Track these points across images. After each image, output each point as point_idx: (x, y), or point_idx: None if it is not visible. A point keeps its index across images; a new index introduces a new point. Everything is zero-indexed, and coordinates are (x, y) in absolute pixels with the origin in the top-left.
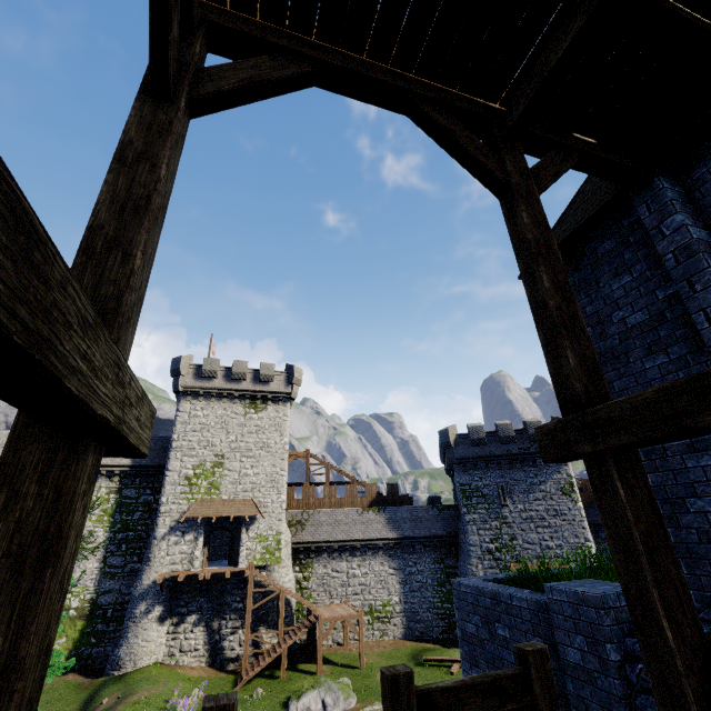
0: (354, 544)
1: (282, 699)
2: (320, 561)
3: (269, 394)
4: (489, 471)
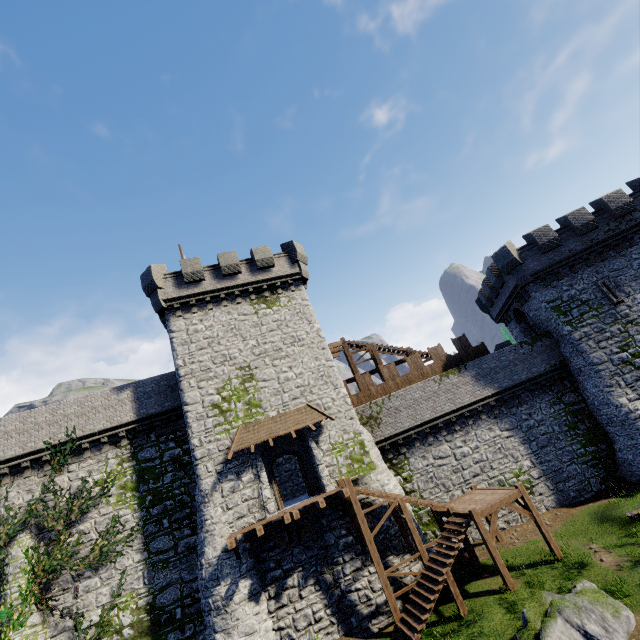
0: (447, 420)
1: None
2: (415, 454)
3: (275, 281)
4: (577, 274)
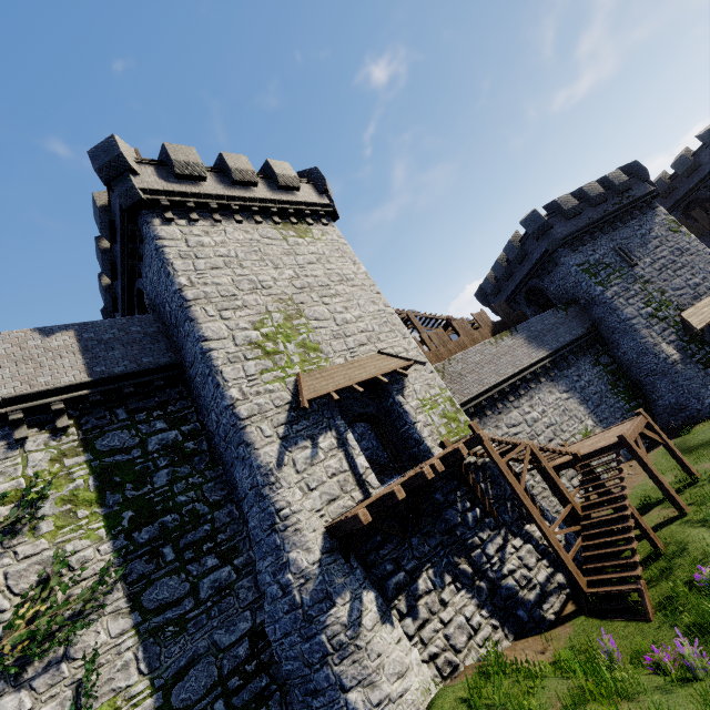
0: (510, 385)
1: None
2: (487, 424)
3: (304, 207)
4: (597, 241)
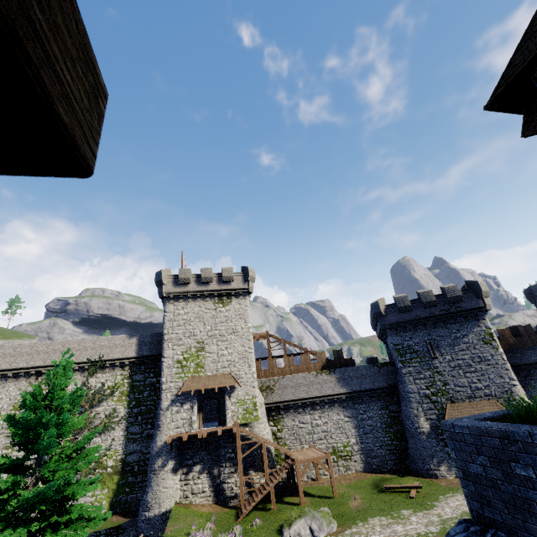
0: (314, 401)
1: (276, 527)
2: (288, 416)
3: (231, 291)
4: (417, 331)
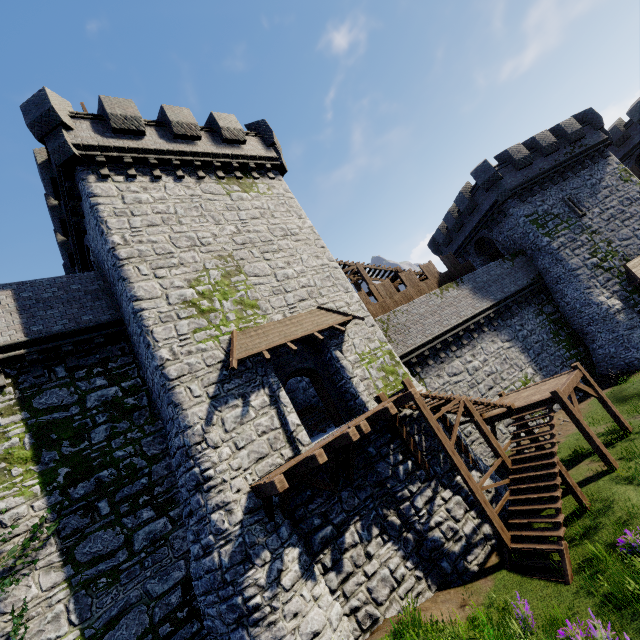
0: (453, 335)
1: None
2: (429, 373)
3: (249, 161)
4: (546, 191)
